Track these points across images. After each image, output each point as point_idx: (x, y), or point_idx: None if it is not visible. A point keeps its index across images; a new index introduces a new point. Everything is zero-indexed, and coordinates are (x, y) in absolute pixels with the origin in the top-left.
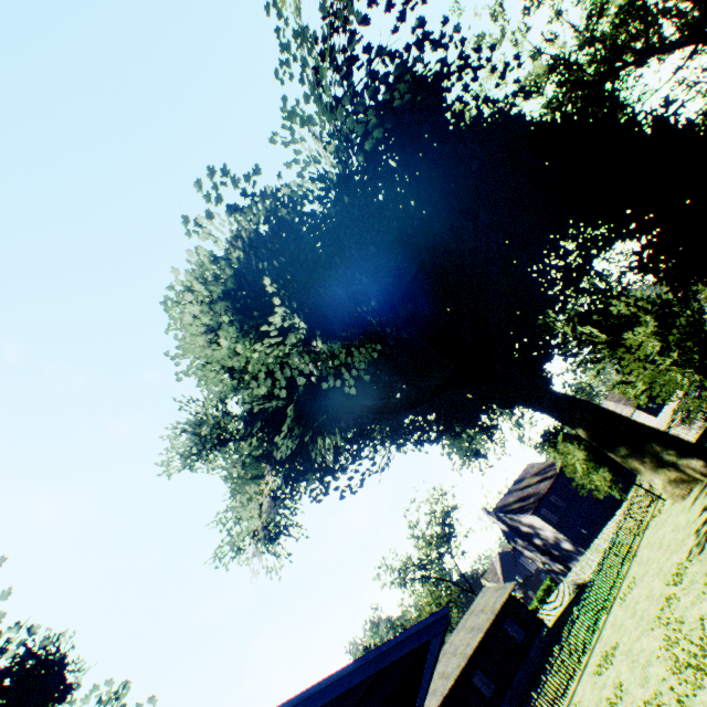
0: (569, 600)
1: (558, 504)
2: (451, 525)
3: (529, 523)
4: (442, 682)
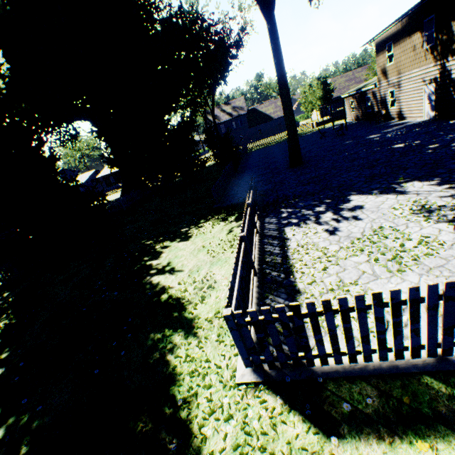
0: None
1: (223, 130)
2: None
3: None
4: None
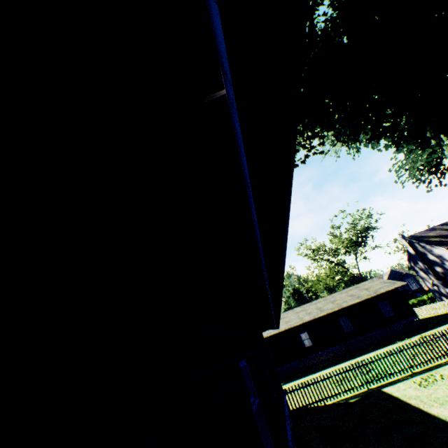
0: (447, 312)
1: None
2: (365, 237)
3: (440, 254)
4: (316, 311)
